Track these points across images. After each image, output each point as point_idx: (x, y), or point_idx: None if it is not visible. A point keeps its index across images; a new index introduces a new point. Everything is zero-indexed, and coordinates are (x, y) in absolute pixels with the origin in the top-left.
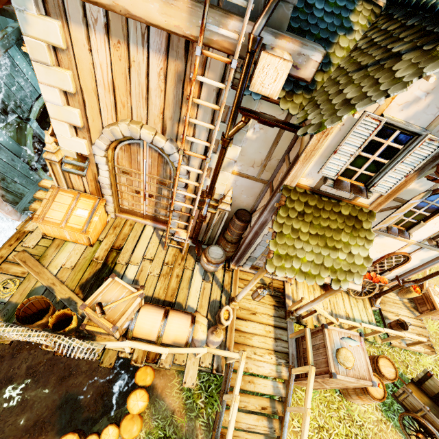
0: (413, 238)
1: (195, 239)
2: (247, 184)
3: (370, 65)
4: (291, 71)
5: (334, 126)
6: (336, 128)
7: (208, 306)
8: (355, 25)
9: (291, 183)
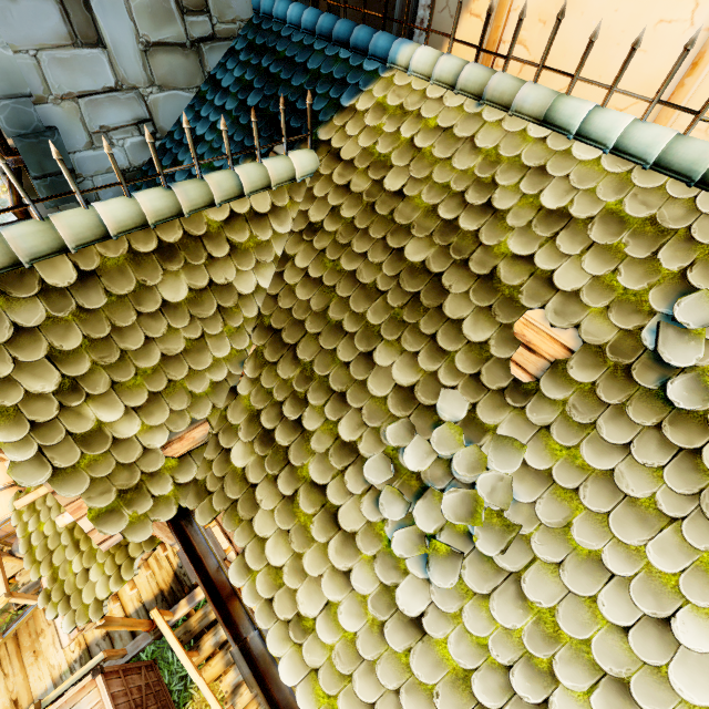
0: None
1: None
2: None
3: None
4: None
5: None
6: None
7: None
8: None
9: None
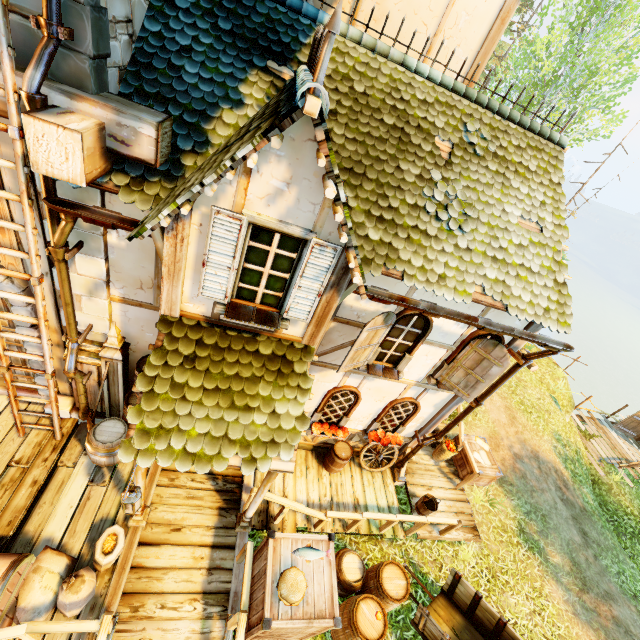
0: (411, 377)
1: (81, 410)
2: (147, 316)
3: (229, 145)
4: (119, 148)
5: (186, 227)
6: (194, 230)
7: (87, 532)
8: (248, 97)
9: (172, 312)
